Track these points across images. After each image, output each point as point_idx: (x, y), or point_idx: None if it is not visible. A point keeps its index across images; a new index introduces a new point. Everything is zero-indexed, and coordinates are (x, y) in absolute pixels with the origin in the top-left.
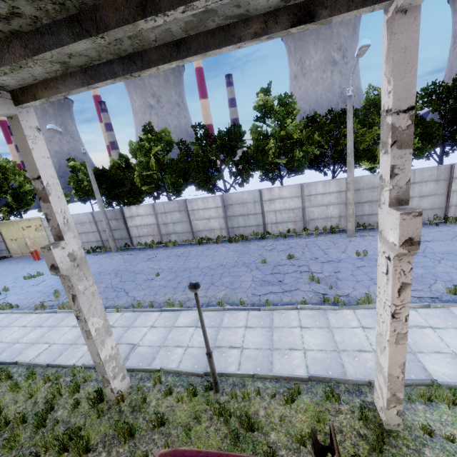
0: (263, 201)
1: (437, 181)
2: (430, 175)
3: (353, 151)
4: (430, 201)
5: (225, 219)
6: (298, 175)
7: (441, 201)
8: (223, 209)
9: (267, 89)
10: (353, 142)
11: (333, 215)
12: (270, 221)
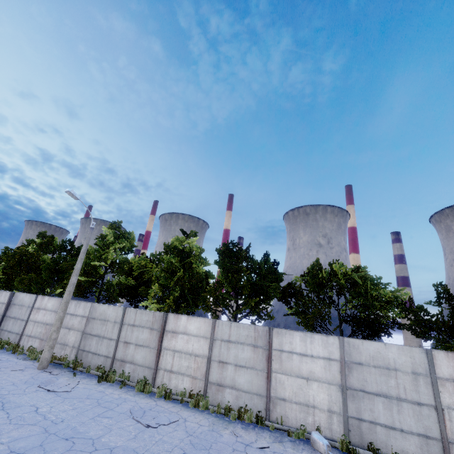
0: (34, 307)
1: (152, 329)
2: (147, 320)
3: (76, 271)
4: (143, 353)
5: (1, 317)
6: (118, 302)
7: (152, 358)
8: (5, 306)
9: (113, 225)
10: (79, 263)
11: (69, 342)
12: (28, 331)
